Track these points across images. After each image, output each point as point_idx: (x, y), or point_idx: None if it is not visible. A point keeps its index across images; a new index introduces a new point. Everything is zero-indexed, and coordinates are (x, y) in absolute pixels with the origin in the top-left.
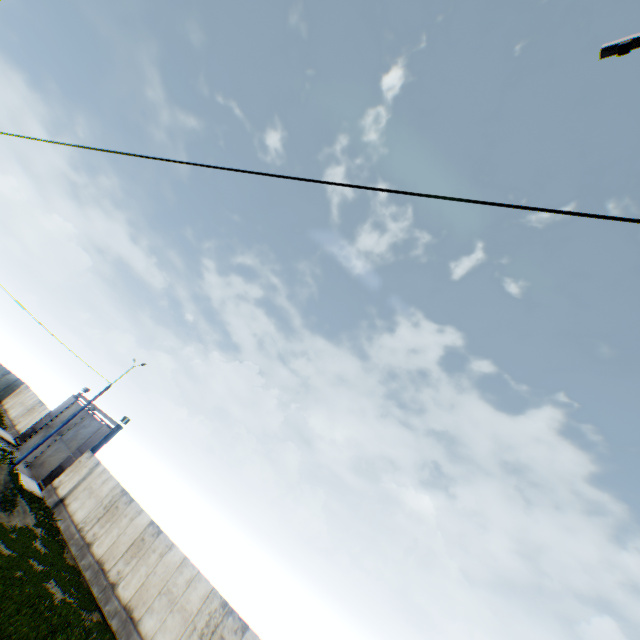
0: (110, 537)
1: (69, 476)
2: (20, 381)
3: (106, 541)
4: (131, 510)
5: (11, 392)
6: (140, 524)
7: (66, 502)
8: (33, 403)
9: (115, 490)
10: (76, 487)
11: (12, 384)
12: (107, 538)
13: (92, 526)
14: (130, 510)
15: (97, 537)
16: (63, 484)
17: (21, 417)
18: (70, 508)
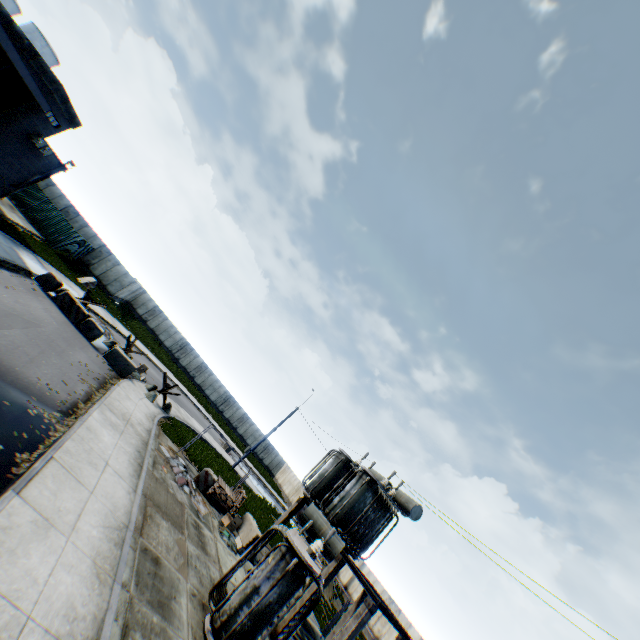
0: (391, 637)
1: (344, 566)
2: (283, 460)
3: (389, 639)
4: (402, 619)
5: (278, 468)
6: (413, 635)
7: (348, 590)
8: (297, 484)
9: (383, 594)
10: (352, 578)
11: (279, 462)
12: (389, 637)
13: (375, 621)
14: (401, 618)
15: (381, 633)
16: (341, 571)
17: (292, 495)
18: (353, 597)
